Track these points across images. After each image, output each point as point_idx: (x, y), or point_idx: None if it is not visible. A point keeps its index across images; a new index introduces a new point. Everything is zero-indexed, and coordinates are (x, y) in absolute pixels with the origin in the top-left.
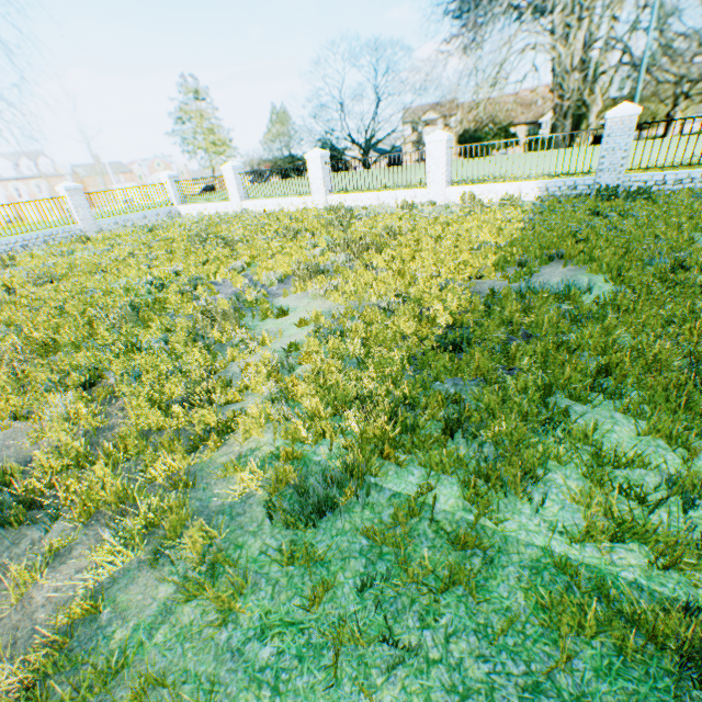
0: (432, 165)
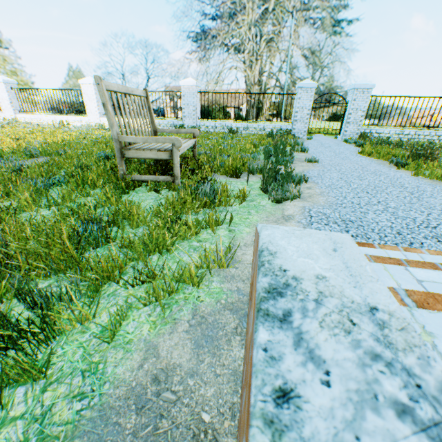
0: (88, 100)
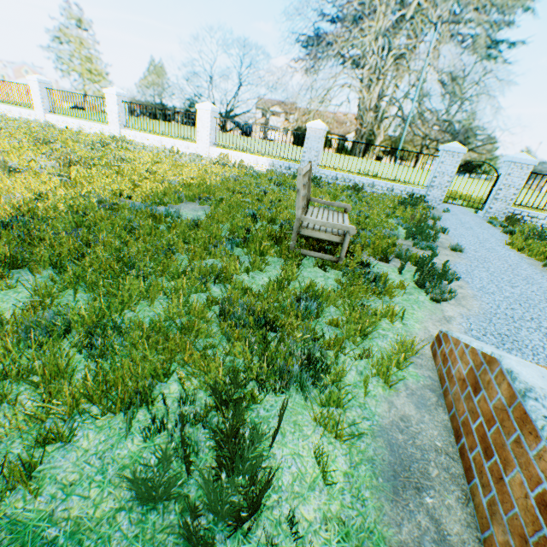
0: (201, 126)
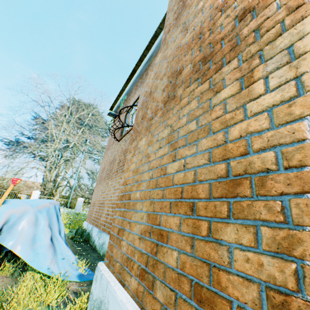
0: (33, 198)
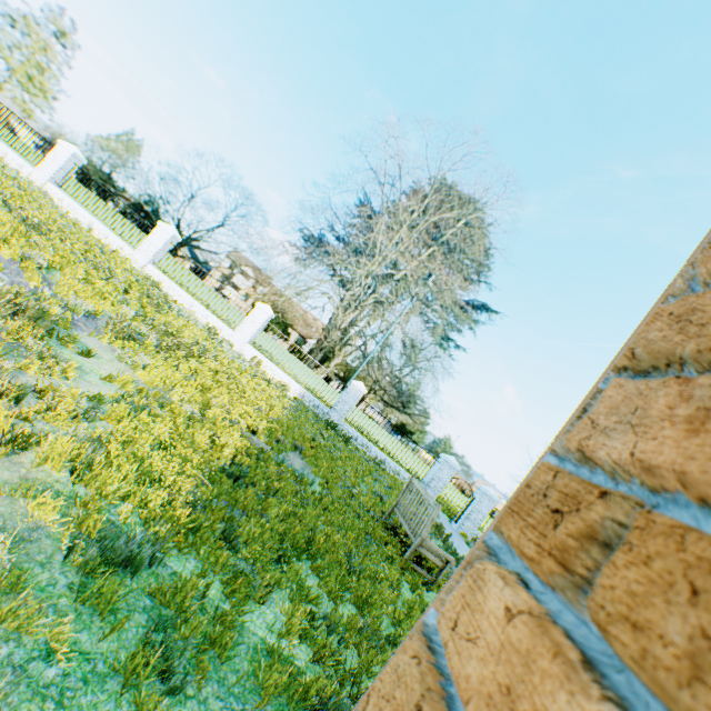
0: (251, 321)
